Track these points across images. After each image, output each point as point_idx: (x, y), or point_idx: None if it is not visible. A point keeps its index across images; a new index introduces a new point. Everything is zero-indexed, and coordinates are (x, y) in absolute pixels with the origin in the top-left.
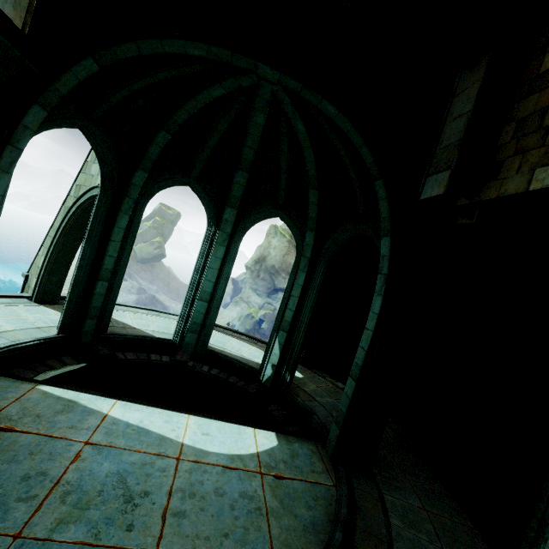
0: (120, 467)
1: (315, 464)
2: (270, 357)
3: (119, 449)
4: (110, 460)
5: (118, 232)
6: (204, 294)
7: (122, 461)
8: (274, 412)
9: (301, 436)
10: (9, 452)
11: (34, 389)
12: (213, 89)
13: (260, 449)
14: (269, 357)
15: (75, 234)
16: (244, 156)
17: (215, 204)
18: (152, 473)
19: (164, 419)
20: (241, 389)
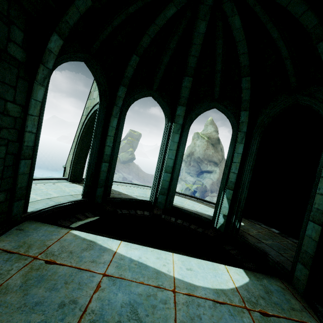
0: (131, 298)
1: (290, 301)
2: (221, 209)
3: (128, 280)
4: (122, 290)
5: (112, 130)
6: (168, 168)
7: (131, 292)
8: (230, 251)
9: (263, 272)
10: (50, 281)
11: (69, 232)
12: (167, 10)
13: (237, 285)
14: (220, 209)
15: (88, 138)
16: (189, 64)
17: (169, 106)
18: (156, 304)
19: (155, 256)
20: (202, 233)
